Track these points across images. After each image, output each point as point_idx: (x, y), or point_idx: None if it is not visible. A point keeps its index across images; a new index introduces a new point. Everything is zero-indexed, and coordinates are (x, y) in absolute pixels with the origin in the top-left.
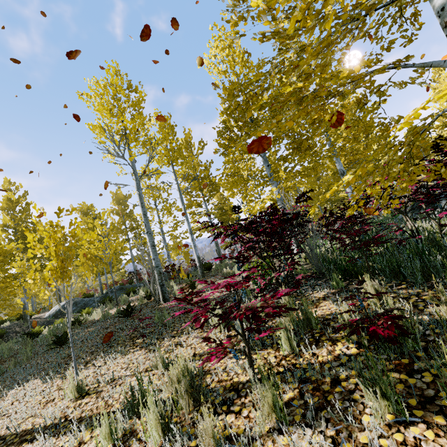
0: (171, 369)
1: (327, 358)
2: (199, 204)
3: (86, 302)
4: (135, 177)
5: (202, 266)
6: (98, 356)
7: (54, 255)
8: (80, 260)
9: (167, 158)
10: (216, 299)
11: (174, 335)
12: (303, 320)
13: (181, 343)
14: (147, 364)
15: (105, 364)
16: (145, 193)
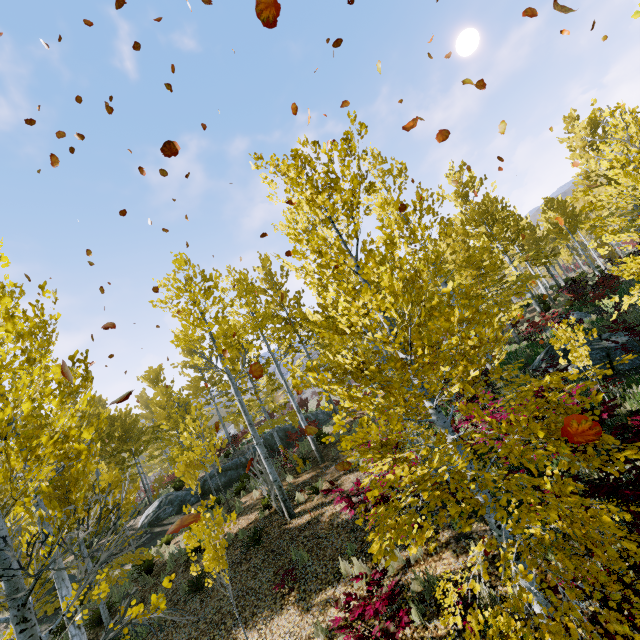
0: (330, 636)
1: (444, 632)
2: (296, 351)
3: (182, 497)
4: (230, 381)
5: (317, 435)
6: (252, 614)
7: (212, 551)
8: (180, 469)
9: (254, 329)
10: (347, 522)
11: (321, 587)
12: (427, 587)
13: (330, 600)
14: (307, 629)
15: (265, 626)
16: (231, 358)
